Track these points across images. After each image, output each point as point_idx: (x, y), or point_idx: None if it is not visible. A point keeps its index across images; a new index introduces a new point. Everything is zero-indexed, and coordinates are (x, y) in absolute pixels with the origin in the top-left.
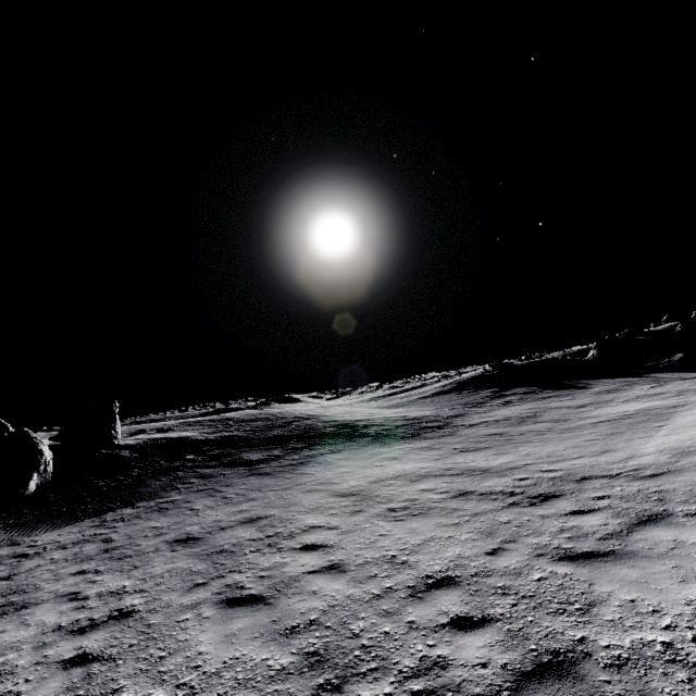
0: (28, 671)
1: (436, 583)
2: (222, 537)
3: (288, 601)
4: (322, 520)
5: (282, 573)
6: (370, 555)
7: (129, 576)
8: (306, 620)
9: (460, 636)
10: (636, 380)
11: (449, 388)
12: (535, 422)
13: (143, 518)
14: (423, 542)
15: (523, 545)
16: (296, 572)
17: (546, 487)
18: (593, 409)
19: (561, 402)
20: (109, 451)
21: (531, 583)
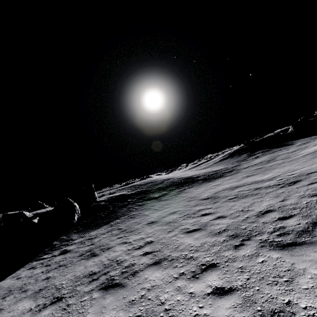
0: (131, 259)
1: (265, 212)
2: (166, 219)
3: (210, 227)
4: (203, 207)
5: (200, 222)
6: (232, 211)
7: (140, 235)
8: (221, 230)
9: (284, 221)
10: (316, 136)
11: (226, 157)
12: (274, 161)
13: (126, 221)
14: (251, 204)
15: (293, 196)
16: (206, 221)
17: (293, 179)
18: (299, 151)
19: (283, 152)
20: (96, 203)
21: (303, 204)
